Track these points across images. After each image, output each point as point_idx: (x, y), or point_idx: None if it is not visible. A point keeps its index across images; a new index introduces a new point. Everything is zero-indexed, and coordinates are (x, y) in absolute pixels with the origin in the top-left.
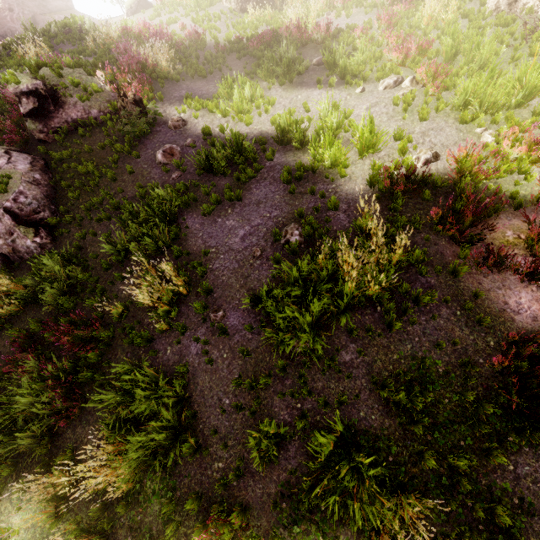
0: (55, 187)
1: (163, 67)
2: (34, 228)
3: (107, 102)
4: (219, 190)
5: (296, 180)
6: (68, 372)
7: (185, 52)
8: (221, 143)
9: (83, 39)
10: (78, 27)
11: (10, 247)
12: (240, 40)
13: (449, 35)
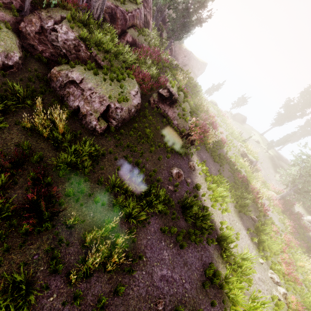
0: (130, 119)
1: (208, 140)
2: (104, 121)
3: (183, 126)
4: (177, 224)
5: (210, 277)
6: (2, 213)
7: (215, 141)
8: (200, 206)
9: (195, 93)
10: (198, 90)
11: (86, 112)
12: (235, 165)
13: (305, 285)
